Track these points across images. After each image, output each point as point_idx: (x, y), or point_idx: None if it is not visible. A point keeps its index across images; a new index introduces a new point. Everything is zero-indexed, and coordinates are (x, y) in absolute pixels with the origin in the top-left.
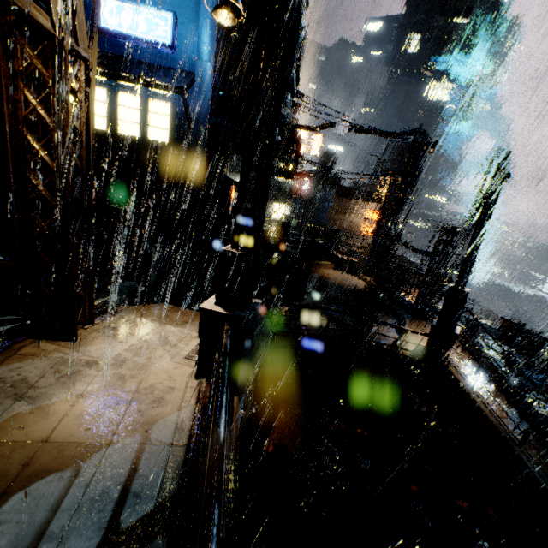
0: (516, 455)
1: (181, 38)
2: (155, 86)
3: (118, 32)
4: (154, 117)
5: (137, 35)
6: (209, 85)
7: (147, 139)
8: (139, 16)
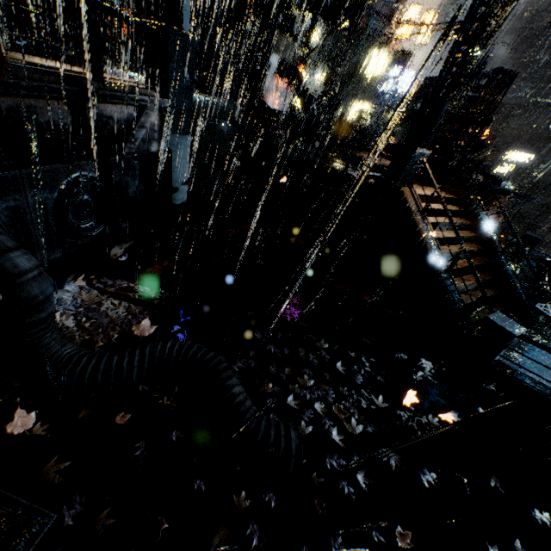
0: (434, 270)
1: None
2: None
3: None
4: None
5: None
6: None
7: None
8: None
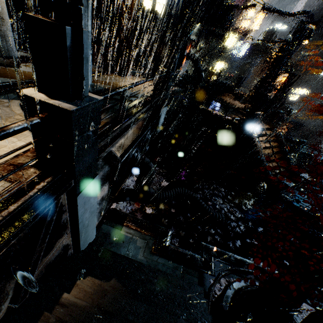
0: (261, 161)
1: None
2: None
3: None
4: None
5: None
6: None
7: (155, 10)
8: None
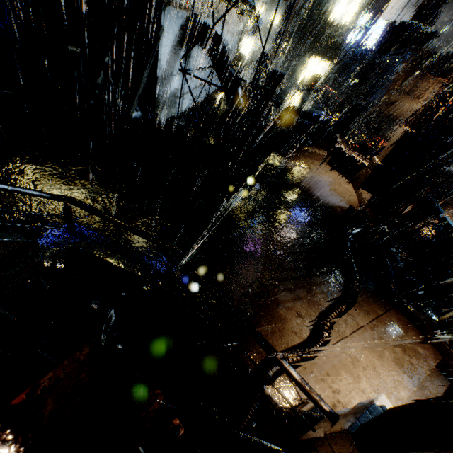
0: None
1: None
2: None
3: None
4: None
5: None
6: None
7: None
8: None
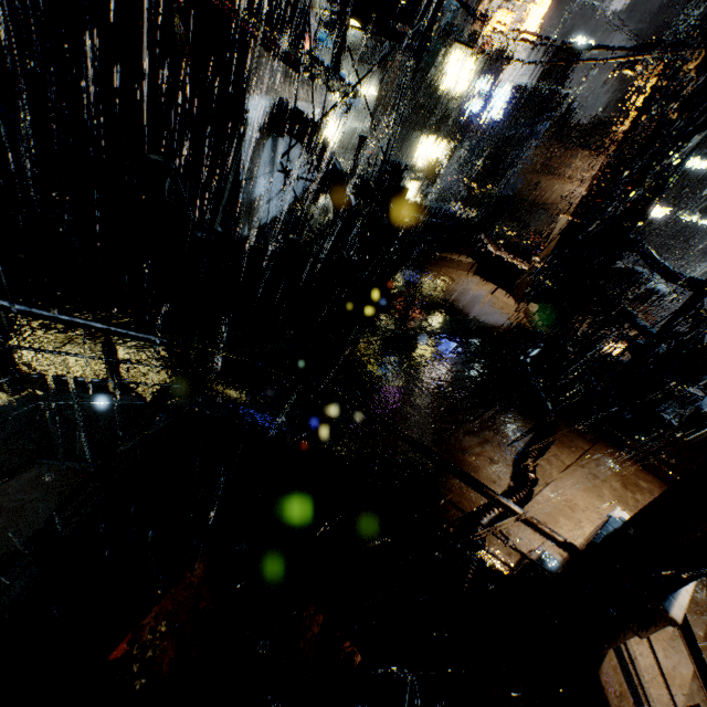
0: None
1: None
2: None
3: None
4: None
5: None
6: None
7: None
8: None
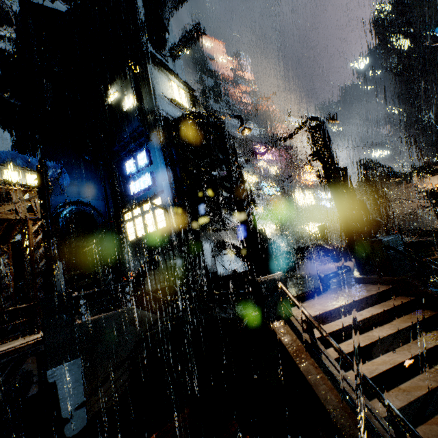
0: None
1: (158, 179)
2: (139, 206)
3: (136, 193)
4: (158, 218)
5: (141, 190)
6: (170, 189)
7: (158, 229)
8: (141, 182)
